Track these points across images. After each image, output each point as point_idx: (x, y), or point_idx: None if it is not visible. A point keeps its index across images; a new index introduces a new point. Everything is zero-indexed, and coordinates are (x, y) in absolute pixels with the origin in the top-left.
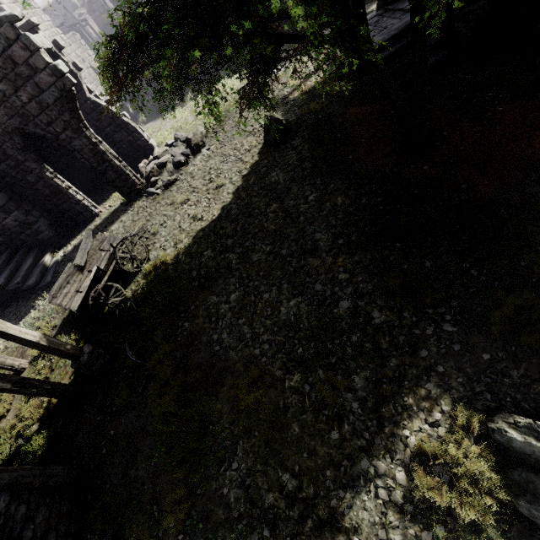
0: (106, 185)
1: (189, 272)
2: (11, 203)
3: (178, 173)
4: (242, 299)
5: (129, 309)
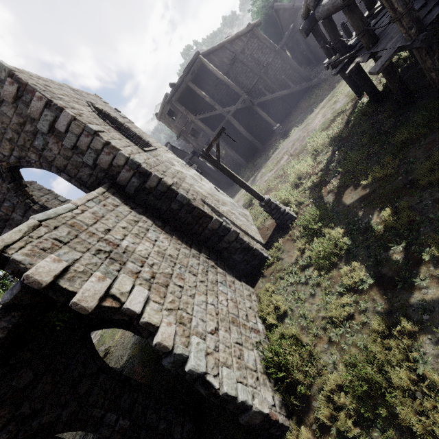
0: None
1: None
2: None
3: None
4: None
5: None
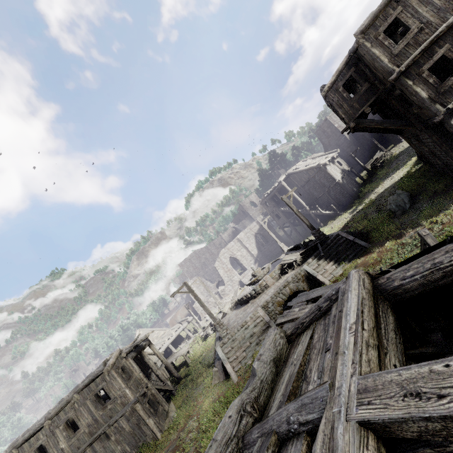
0: (390, 143)
1: (399, 155)
2: (362, 150)
3: None
4: (406, 155)
5: (381, 164)
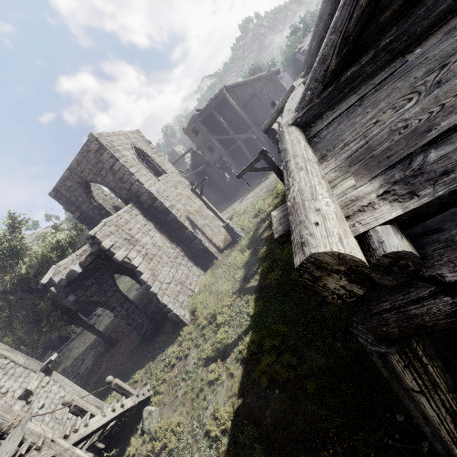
0: (89, 314)
1: None
2: None
3: (98, 319)
4: None
5: None
